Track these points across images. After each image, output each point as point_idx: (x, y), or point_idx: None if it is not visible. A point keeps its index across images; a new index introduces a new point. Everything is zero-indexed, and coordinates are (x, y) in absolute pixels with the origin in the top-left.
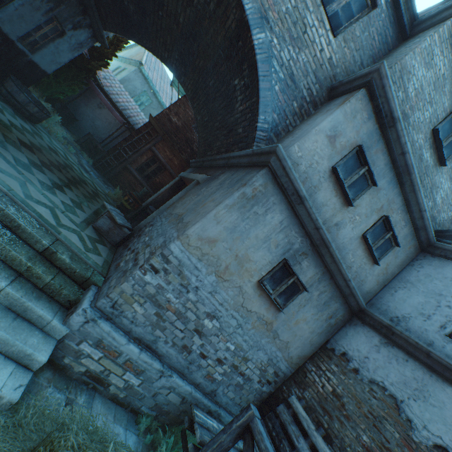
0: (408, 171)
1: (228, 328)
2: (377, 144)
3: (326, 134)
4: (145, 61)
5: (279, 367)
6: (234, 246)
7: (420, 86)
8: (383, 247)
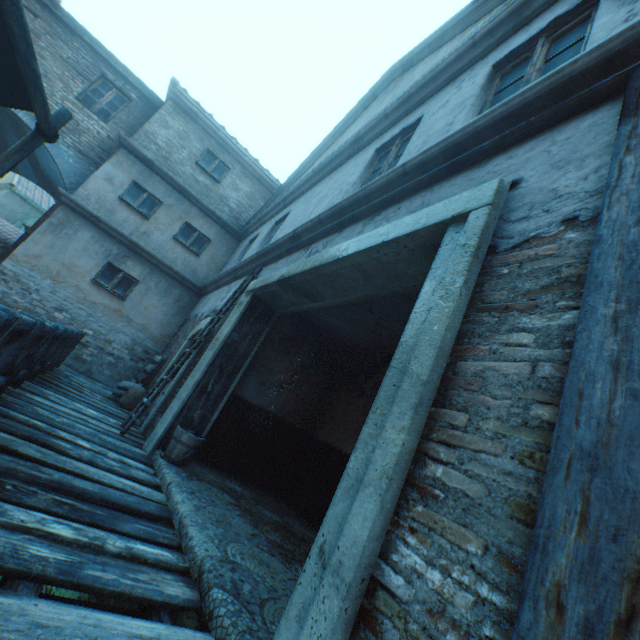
0: (185, 190)
1: (81, 318)
2: (152, 178)
3: (104, 178)
4: (18, 181)
5: (147, 346)
6: (59, 258)
7: (168, 140)
8: (199, 244)
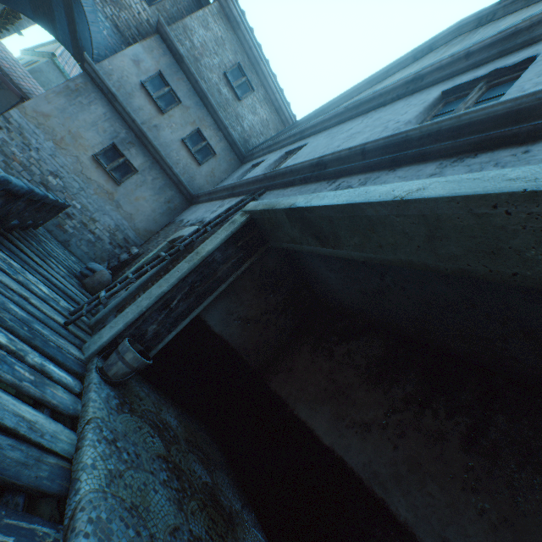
0: (206, 96)
1: (72, 189)
2: (178, 74)
3: (131, 59)
4: (60, 54)
5: (128, 235)
6: (66, 124)
7: (204, 41)
8: (204, 154)
